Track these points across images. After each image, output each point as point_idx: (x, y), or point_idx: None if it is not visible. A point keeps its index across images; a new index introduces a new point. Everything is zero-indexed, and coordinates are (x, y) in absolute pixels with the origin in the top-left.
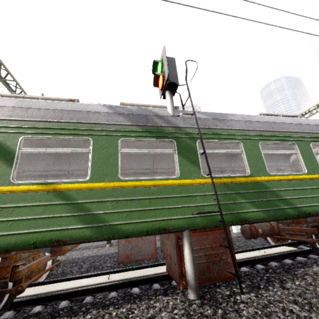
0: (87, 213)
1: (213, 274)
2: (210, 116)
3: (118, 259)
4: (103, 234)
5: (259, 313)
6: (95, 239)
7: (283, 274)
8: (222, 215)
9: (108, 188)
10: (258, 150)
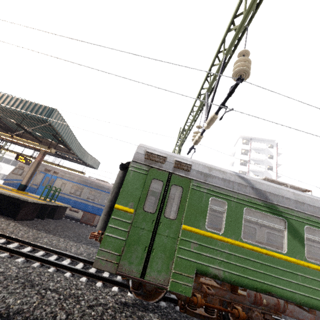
0: None
1: None
2: None
3: None
4: None
5: None
6: None
7: None
8: None
9: None
10: None
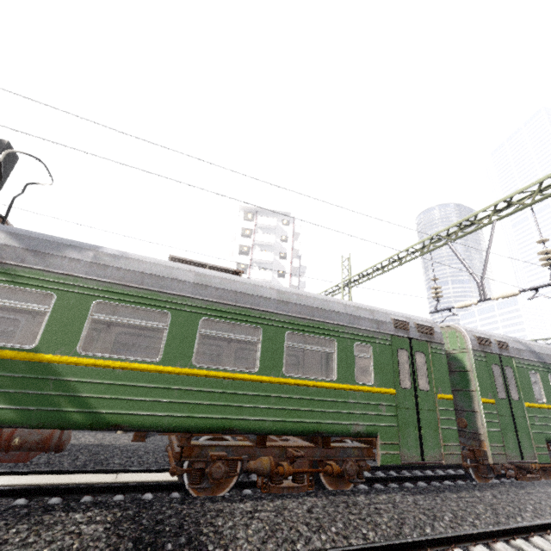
0: None
1: None
2: (26, 244)
3: None
4: None
5: None
6: None
7: (10, 518)
8: None
9: None
10: (85, 313)
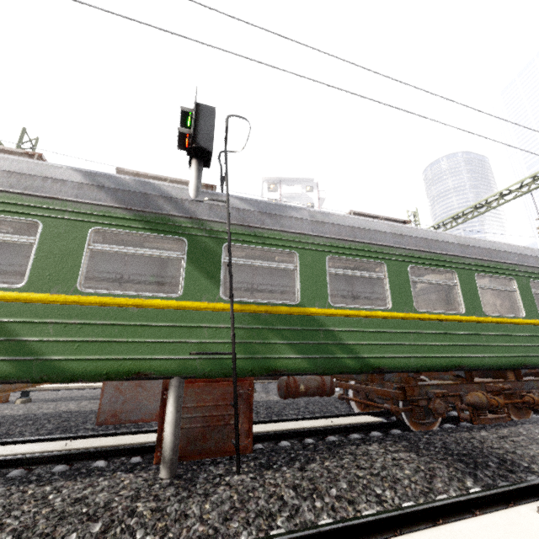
0: (11, 338)
1: (209, 445)
2: (258, 207)
3: (98, 418)
4: (31, 372)
5: (234, 499)
6: (17, 379)
7: (322, 453)
8: (235, 359)
9: (55, 302)
10: (323, 268)
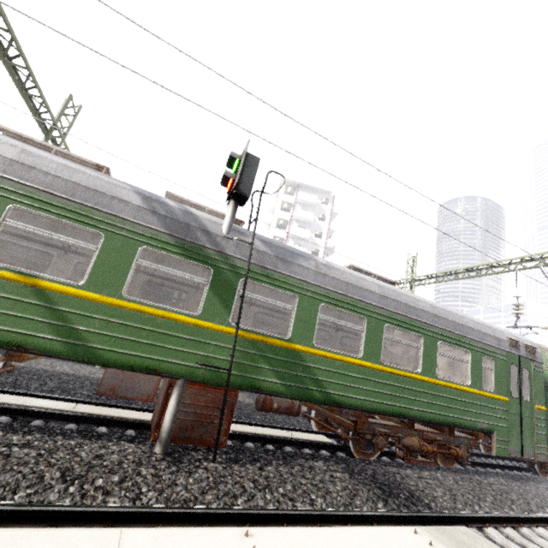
0: (67, 324)
1: (194, 436)
2: (275, 251)
3: (99, 389)
4: (77, 354)
5: (210, 479)
6: (66, 357)
7: (278, 459)
8: (230, 374)
9: (104, 303)
10: (315, 314)
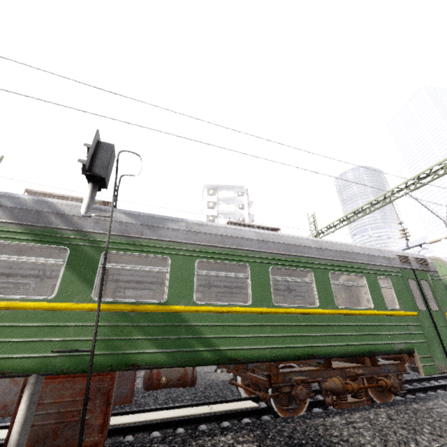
0: None
1: (58, 443)
2: (140, 220)
3: None
4: None
5: None
6: None
7: (174, 445)
8: (93, 355)
9: None
10: (192, 270)
